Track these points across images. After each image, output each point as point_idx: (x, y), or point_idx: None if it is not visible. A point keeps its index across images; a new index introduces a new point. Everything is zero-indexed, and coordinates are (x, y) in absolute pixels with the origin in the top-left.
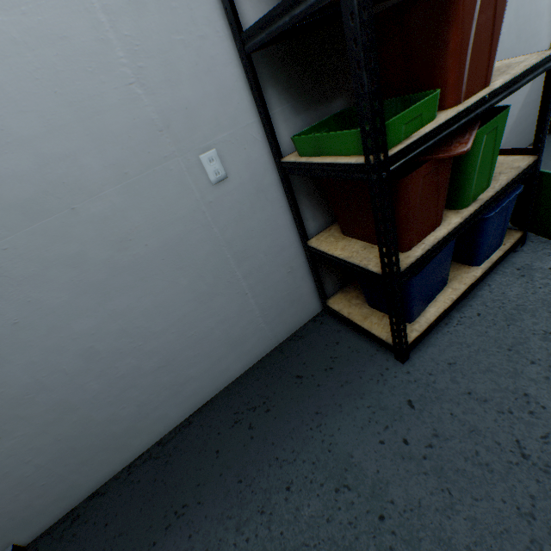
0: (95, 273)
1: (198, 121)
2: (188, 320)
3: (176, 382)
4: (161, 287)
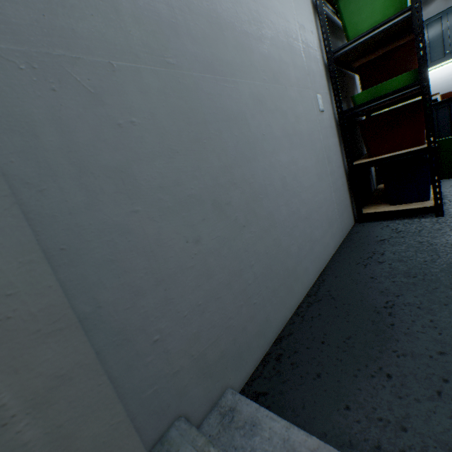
0: (288, 127)
1: (315, 80)
2: (314, 189)
3: (311, 238)
4: (306, 156)
